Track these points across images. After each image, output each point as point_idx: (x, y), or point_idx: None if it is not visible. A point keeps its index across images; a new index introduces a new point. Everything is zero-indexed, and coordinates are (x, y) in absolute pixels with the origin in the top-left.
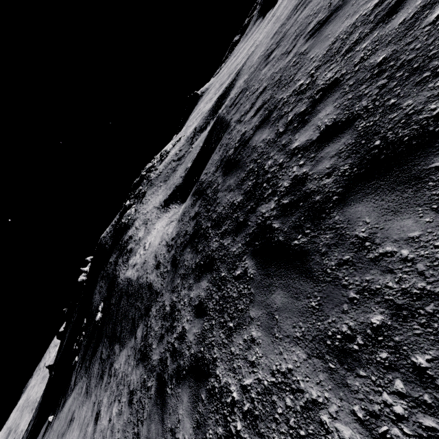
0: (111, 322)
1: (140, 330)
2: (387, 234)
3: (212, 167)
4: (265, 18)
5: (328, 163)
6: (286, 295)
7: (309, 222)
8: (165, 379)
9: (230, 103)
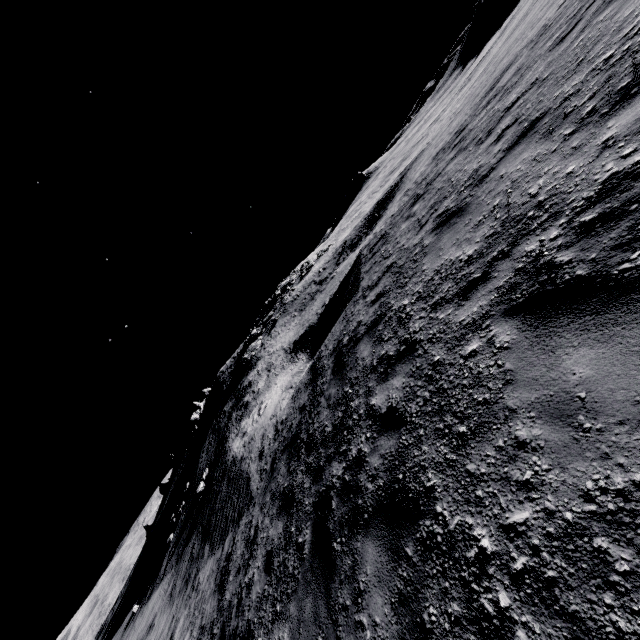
0: (209, 506)
1: (228, 542)
2: (369, 601)
3: (331, 343)
4: (464, 72)
5: (377, 461)
6: (312, 609)
7: (347, 528)
8: (226, 635)
9: (372, 245)
